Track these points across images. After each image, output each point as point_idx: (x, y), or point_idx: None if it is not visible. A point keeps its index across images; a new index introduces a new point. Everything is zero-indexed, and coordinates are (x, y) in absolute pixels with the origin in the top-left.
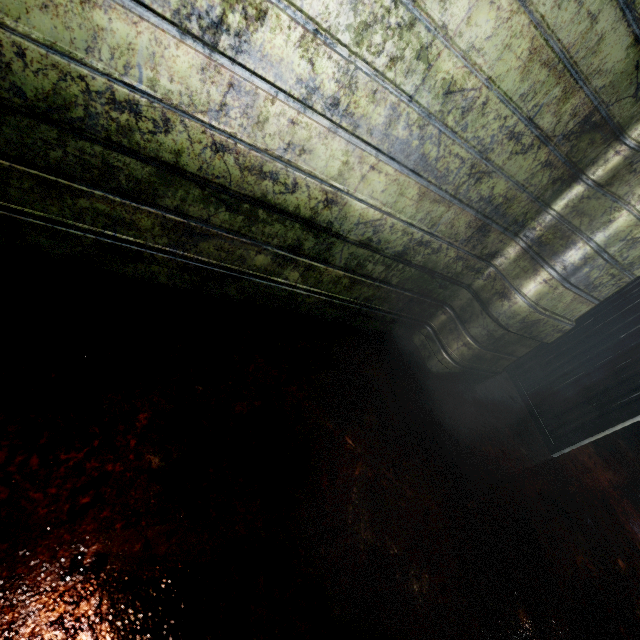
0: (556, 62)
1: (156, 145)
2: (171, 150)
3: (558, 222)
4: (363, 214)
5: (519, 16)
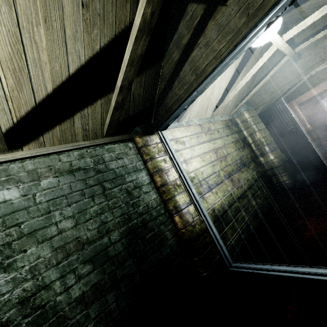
0: (236, 142)
1: (235, 197)
2: (236, 195)
3: (258, 149)
4: (250, 178)
5: (231, 144)
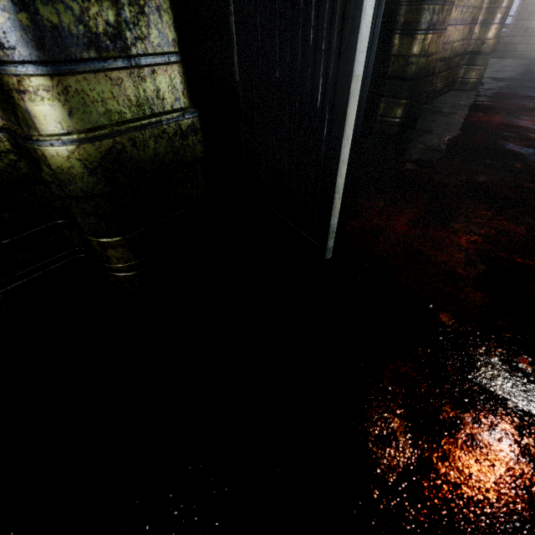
0: None
1: None
2: None
3: None
4: None
5: None
